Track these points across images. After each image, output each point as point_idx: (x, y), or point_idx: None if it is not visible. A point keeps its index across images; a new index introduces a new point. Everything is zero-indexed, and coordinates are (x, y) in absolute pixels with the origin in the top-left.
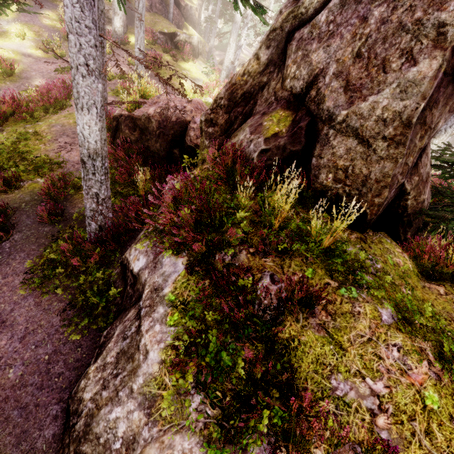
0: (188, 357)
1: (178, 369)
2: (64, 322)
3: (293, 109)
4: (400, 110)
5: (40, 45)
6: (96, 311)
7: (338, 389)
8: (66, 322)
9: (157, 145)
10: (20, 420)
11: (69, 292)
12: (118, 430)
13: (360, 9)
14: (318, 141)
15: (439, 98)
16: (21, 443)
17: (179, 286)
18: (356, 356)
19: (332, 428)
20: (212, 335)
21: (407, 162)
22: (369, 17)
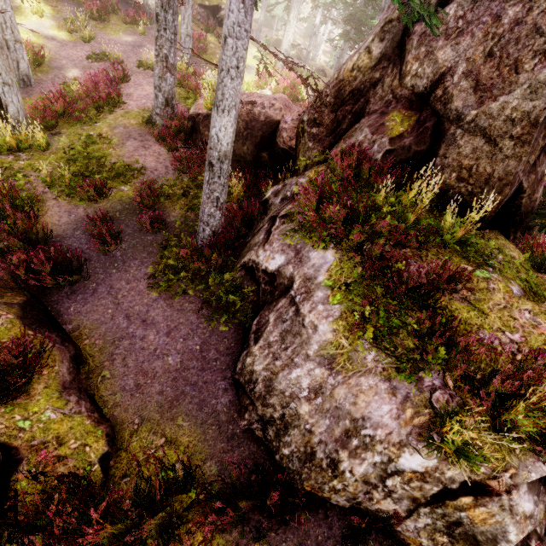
0: (364, 322)
1: (358, 330)
2: (201, 319)
3: (416, 109)
4: (529, 110)
5: (61, 25)
6: (233, 307)
7: (485, 339)
8: (204, 319)
9: (244, 148)
10: (194, 393)
11: (195, 295)
12: (302, 384)
13: (494, 7)
14: (444, 141)
15: None
16: (203, 408)
17: (334, 273)
18: (496, 318)
19: (496, 349)
20: (379, 305)
21: (529, 160)
22: (503, 16)
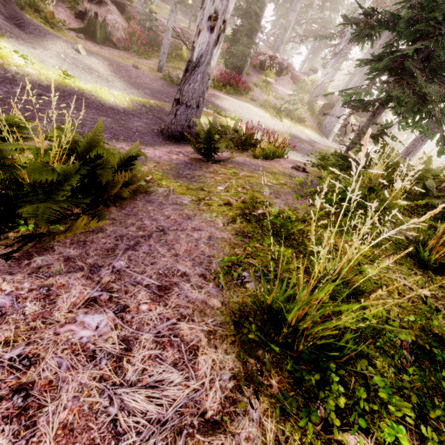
0: None
1: None
2: None
3: None
4: None
5: None
6: None
7: None
8: None
9: None
10: None
11: None
12: None
13: None
14: None
15: None
16: None
17: None
18: None
19: None
20: None
21: None
22: None
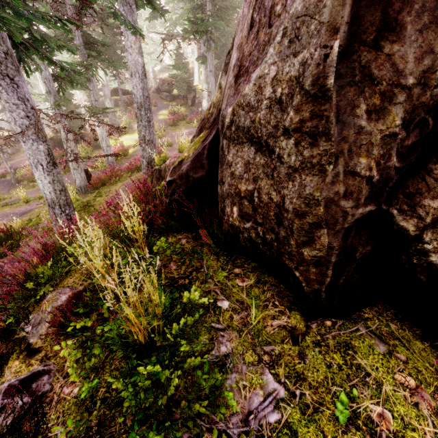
0: None
1: None
2: None
3: (212, 127)
4: (297, 73)
5: None
6: None
7: None
8: None
9: None
10: None
11: None
12: None
13: None
14: (219, 160)
15: (395, 17)
16: None
17: None
18: None
19: None
20: None
21: (354, 170)
22: None
